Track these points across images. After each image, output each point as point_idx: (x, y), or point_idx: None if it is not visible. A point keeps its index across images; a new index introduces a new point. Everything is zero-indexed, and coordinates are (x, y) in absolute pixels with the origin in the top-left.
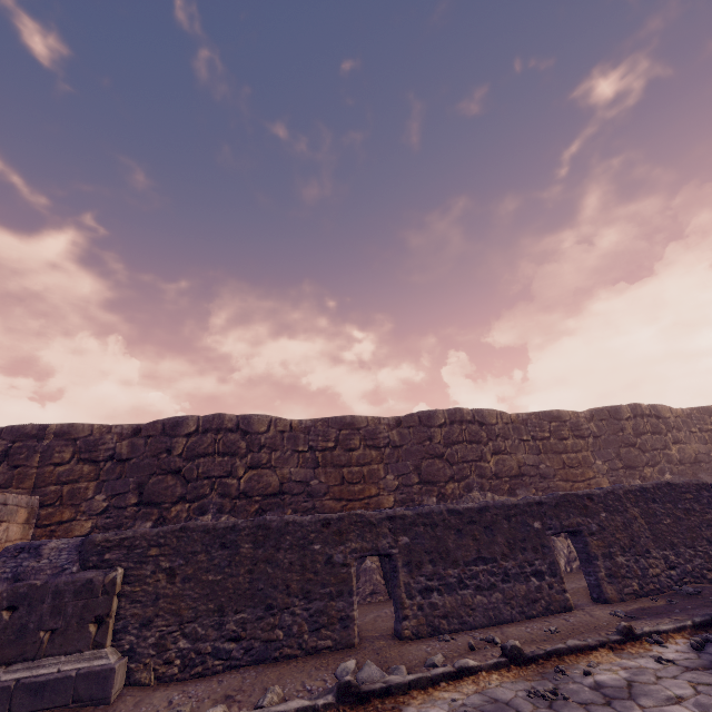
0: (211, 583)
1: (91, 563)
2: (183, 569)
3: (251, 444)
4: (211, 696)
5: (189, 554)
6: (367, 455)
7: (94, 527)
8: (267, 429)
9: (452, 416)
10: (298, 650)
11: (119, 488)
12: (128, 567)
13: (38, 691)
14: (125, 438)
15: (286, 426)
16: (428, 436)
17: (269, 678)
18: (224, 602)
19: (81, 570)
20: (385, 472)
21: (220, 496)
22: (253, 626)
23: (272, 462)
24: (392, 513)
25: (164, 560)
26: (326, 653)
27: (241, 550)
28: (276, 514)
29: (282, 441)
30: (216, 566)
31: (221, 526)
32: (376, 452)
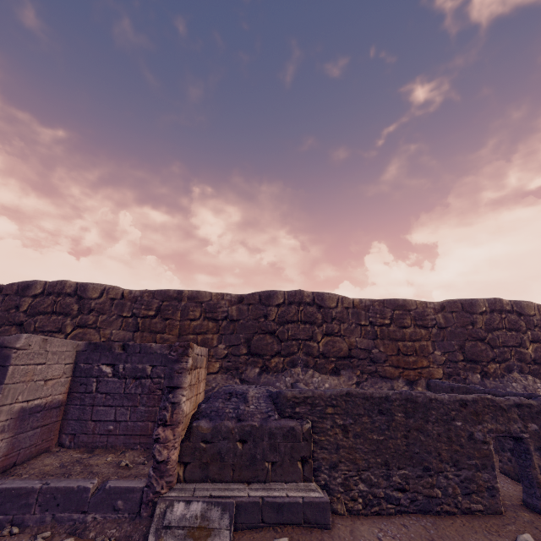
0: (376, 441)
1: (287, 413)
2: (352, 427)
3: (325, 316)
4: None
5: (355, 415)
6: (418, 333)
7: (220, 367)
8: (336, 305)
9: (492, 305)
10: (455, 508)
11: (234, 341)
12: (313, 420)
13: (278, 509)
14: (233, 304)
15: (350, 304)
16: (471, 321)
17: (450, 533)
18: (388, 458)
19: (280, 417)
20: (433, 348)
21: (305, 355)
22: (414, 482)
23: (341, 331)
24: (518, 401)
25: (337, 418)
26: (480, 516)
27: (395, 417)
28: (348, 373)
29: (347, 315)
30: (377, 428)
31: (377, 396)
32: (425, 331)
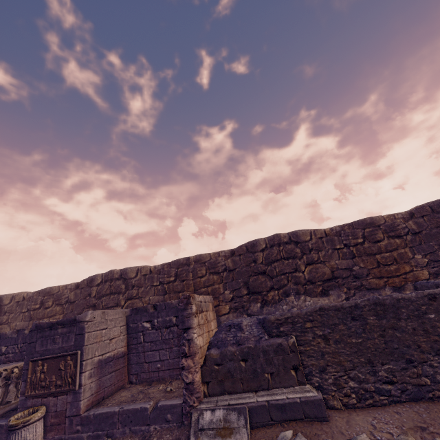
0: (355, 344)
1: (274, 333)
2: (331, 335)
3: (303, 249)
4: (405, 425)
5: (332, 325)
6: (392, 243)
7: (230, 308)
8: (310, 238)
9: None
10: None
11: (235, 286)
12: (296, 335)
13: (282, 409)
14: (228, 258)
15: (322, 234)
16: None
17: None
18: (370, 357)
19: (269, 337)
20: (412, 253)
21: (294, 284)
22: (400, 374)
23: (320, 259)
24: None
25: (316, 330)
26: None
27: (368, 321)
28: (336, 292)
29: (322, 244)
30: (354, 333)
31: (347, 306)
32: (399, 240)
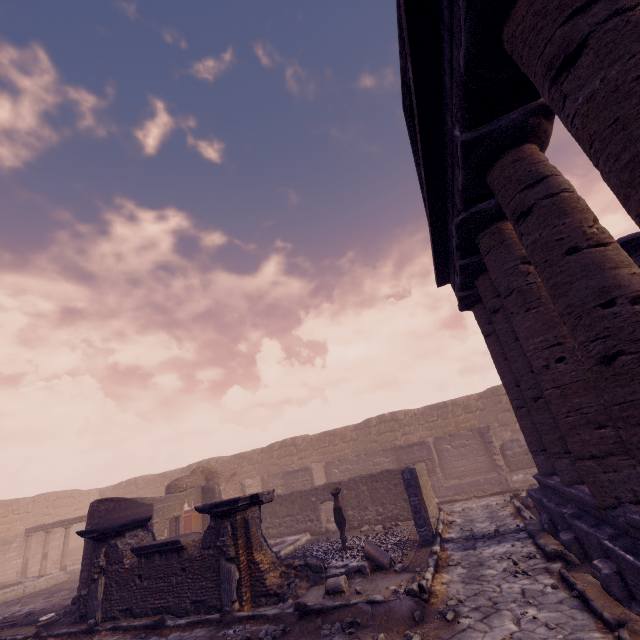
0: None
1: None
2: None
3: None
4: None
5: None
6: None
7: None
8: None
9: None
10: None
11: (488, 421)
12: None
13: None
14: (477, 401)
15: None
16: None
17: None
18: None
19: None
20: None
21: None
22: None
23: None
24: None
25: None
26: None
27: None
28: None
29: None
30: None
31: None
32: None
